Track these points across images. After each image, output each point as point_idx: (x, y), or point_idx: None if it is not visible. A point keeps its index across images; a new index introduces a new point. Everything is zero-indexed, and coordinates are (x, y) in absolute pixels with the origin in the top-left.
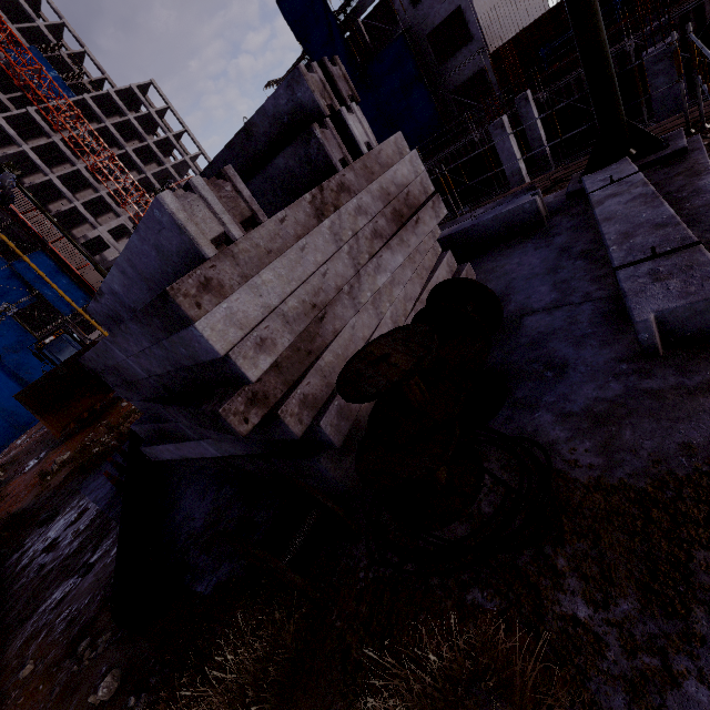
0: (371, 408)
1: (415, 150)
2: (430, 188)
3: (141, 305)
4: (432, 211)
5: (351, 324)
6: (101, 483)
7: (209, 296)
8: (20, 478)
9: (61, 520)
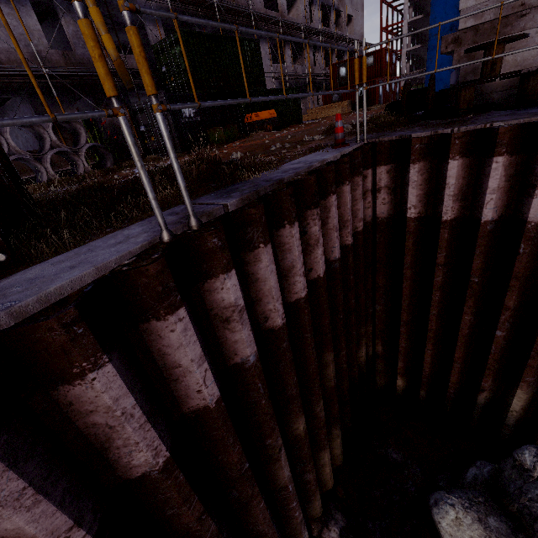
0: (496, 86)
1: None
2: None
3: None
4: None
5: (537, 29)
6: None
7: None
8: None
9: None
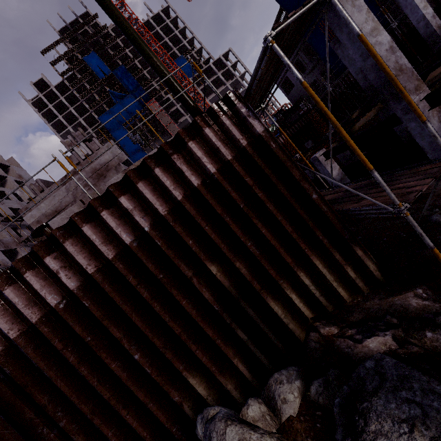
0: None
1: (115, 146)
2: (125, 158)
3: None
4: (114, 171)
5: None
6: None
7: (28, 211)
8: None
9: None
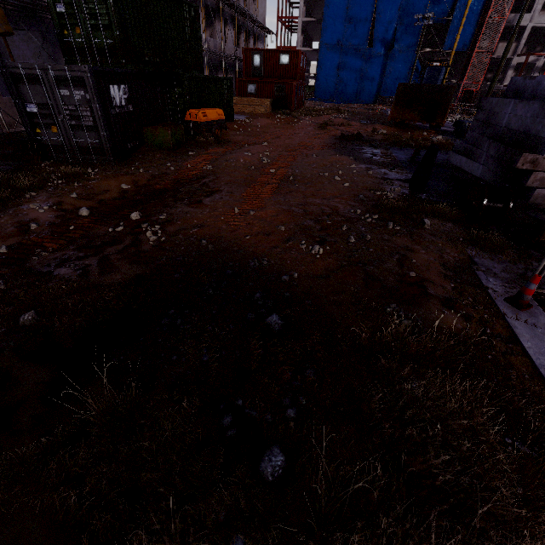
0: None
1: None
2: None
3: (541, 98)
4: None
5: None
6: (401, 153)
7: None
8: (357, 123)
9: (379, 151)
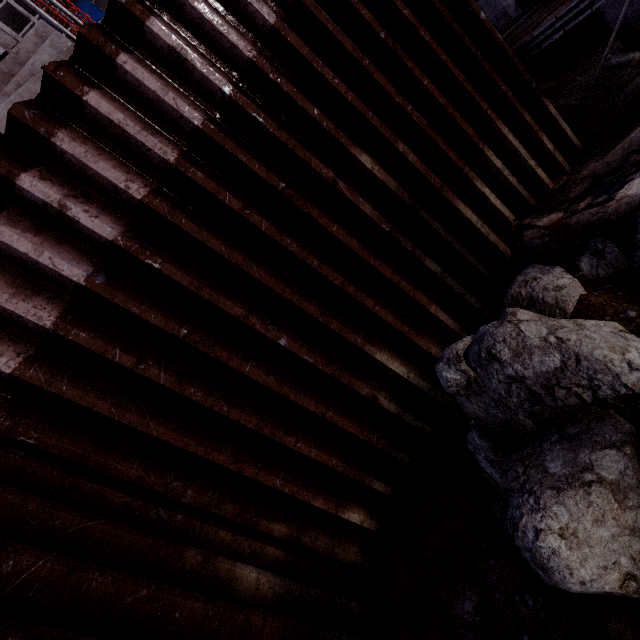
0: None
1: (56, 31)
2: None
3: None
4: None
5: None
6: None
7: None
8: None
9: None
